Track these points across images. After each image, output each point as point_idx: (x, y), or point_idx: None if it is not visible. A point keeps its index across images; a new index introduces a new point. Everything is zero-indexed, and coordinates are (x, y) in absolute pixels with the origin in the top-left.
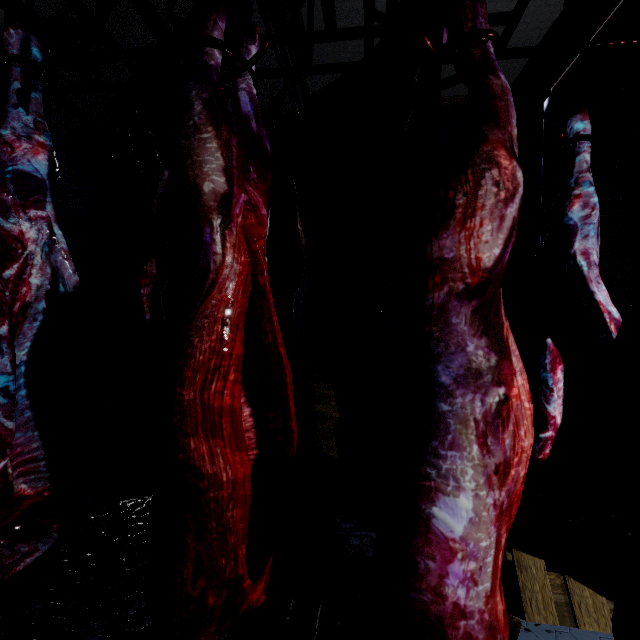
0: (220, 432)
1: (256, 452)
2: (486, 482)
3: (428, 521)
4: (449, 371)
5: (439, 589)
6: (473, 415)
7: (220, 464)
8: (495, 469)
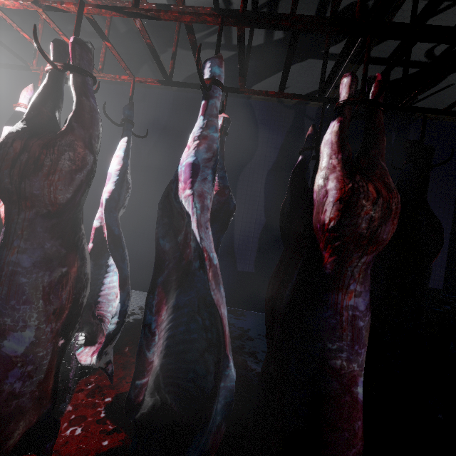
0: None
1: None
2: None
3: None
4: None
5: None
6: None
7: None
8: None
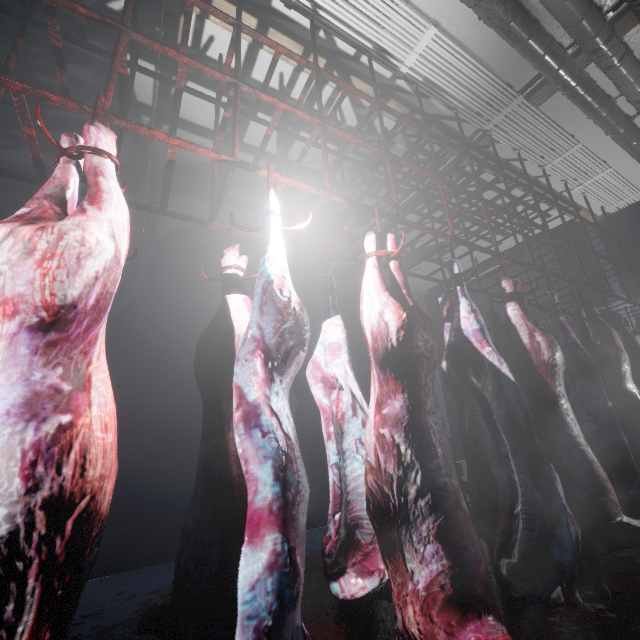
0: None
1: None
2: None
3: None
4: None
5: None
6: None
7: None
8: None
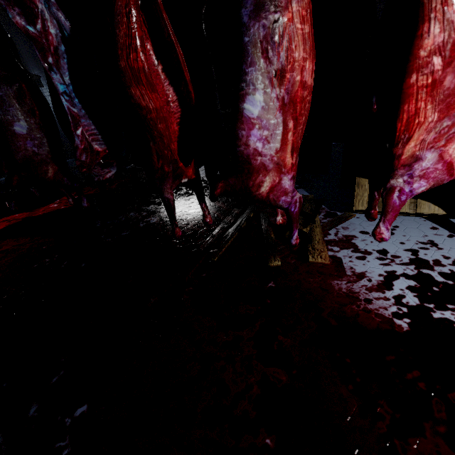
0: (141, 82)
1: (181, 113)
2: (270, 83)
3: (243, 113)
4: (247, 12)
5: (247, 143)
6: (260, 39)
7: (146, 100)
8: (275, 74)
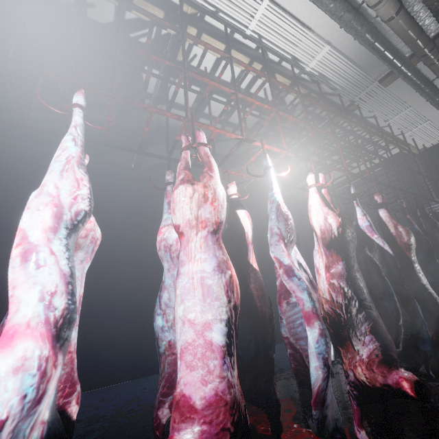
0: None
1: None
2: None
3: None
4: None
5: None
6: None
7: None
8: None
